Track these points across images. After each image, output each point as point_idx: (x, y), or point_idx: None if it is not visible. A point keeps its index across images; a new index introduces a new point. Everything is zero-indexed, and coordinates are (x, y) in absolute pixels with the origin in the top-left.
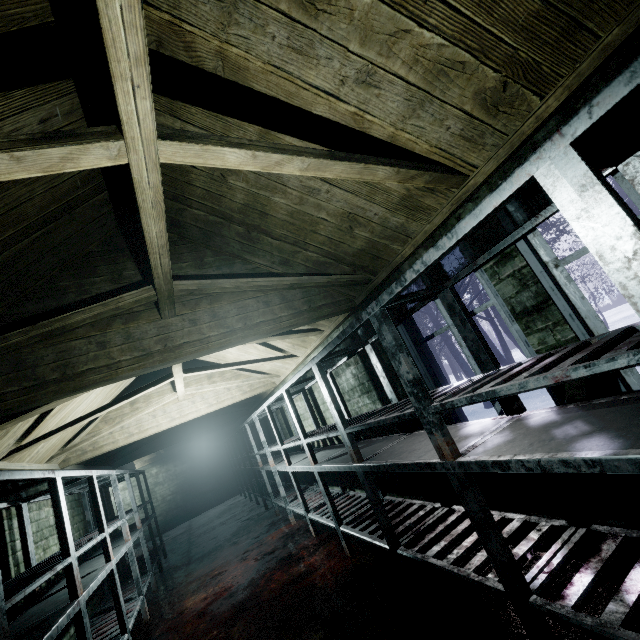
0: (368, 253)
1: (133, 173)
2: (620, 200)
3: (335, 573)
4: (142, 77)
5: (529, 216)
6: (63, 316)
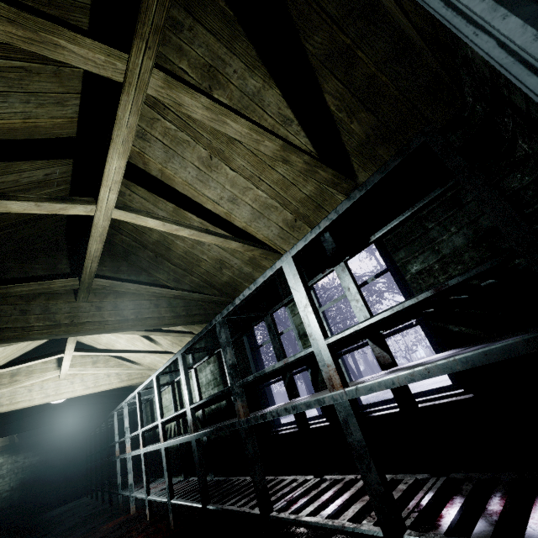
0: (230, 285)
1: (95, 219)
2: (305, 283)
3: None
4: (116, 187)
5: None
6: (8, 286)
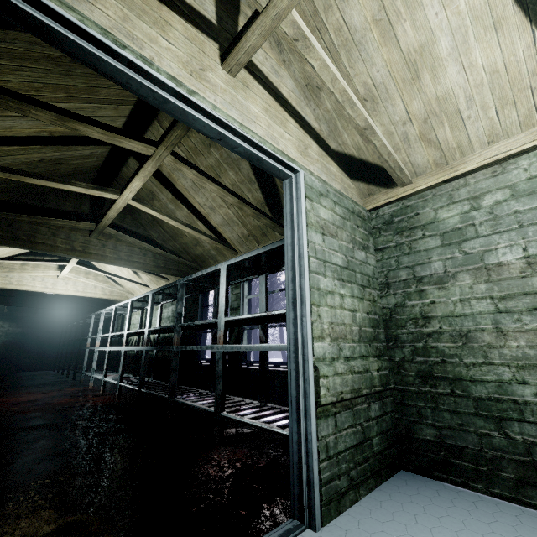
0: (200, 258)
1: (117, 202)
2: (228, 283)
3: (104, 402)
4: (134, 192)
5: (241, 277)
6: (50, 218)
